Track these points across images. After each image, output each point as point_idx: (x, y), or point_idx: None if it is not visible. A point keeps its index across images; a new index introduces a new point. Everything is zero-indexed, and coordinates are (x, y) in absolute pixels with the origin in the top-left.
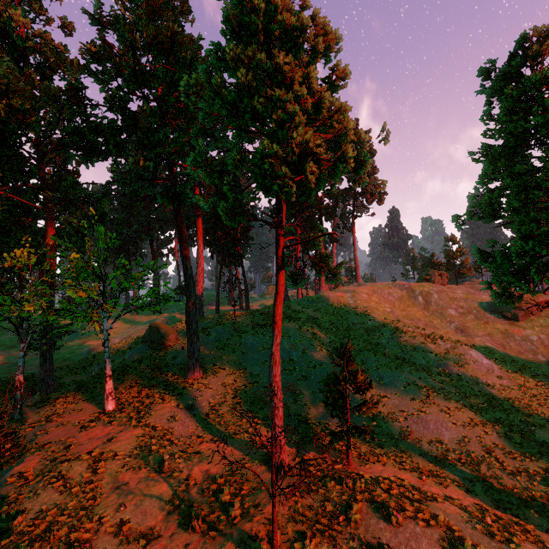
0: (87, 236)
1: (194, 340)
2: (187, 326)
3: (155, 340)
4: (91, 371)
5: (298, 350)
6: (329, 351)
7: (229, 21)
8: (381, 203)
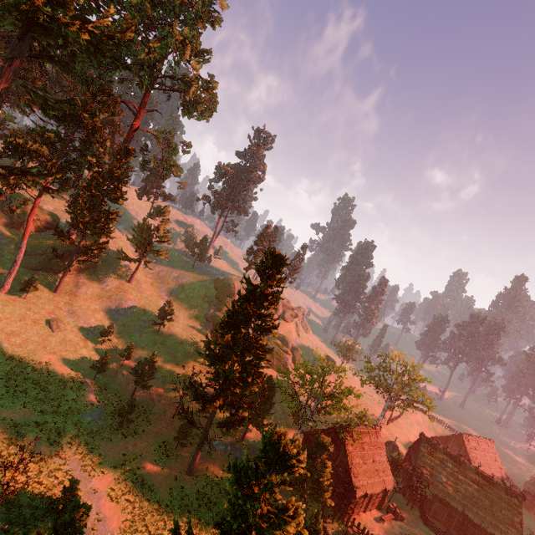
0: None
1: None
2: None
3: None
4: None
5: None
6: None
7: None
8: None
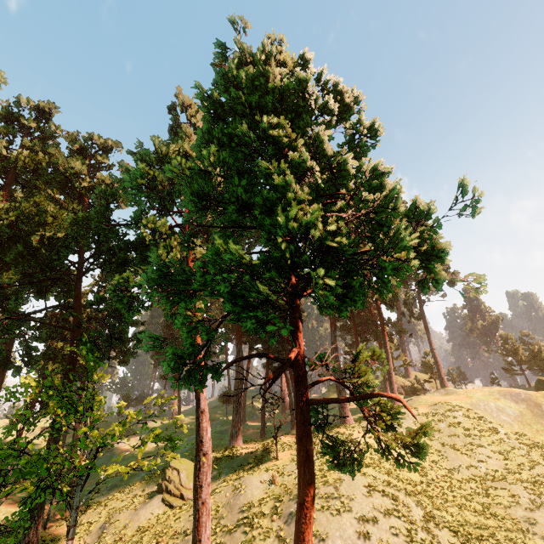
0: (100, 358)
1: (201, 520)
2: (194, 493)
3: (172, 489)
4: (93, 533)
5: (370, 539)
6: (425, 541)
7: (207, 105)
8: (453, 284)
